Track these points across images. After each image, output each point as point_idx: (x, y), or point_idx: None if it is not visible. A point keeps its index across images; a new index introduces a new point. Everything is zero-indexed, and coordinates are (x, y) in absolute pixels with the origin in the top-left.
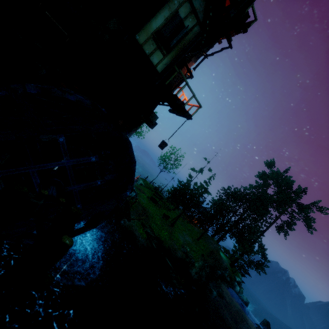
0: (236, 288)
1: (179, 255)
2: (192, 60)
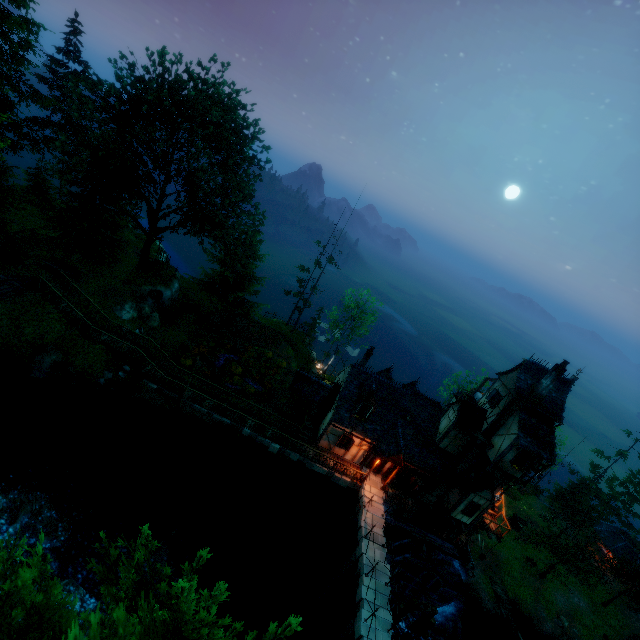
0: None
1: (547, 628)
2: (497, 488)
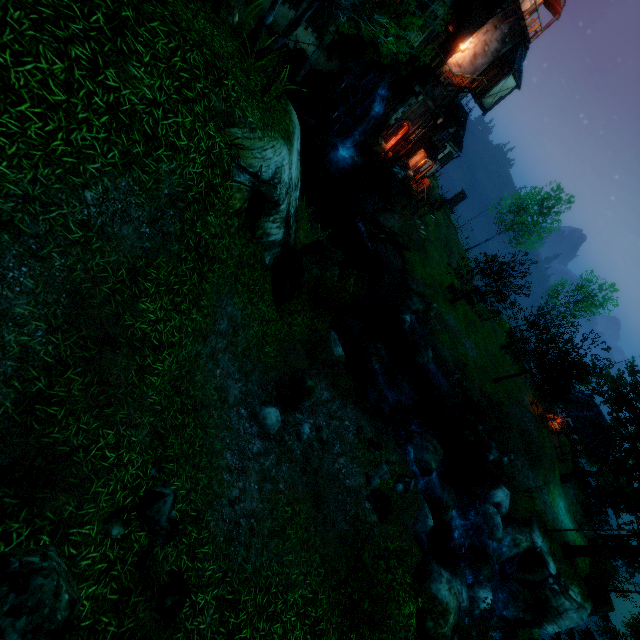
0: (495, 490)
1: (413, 286)
2: (465, 39)
